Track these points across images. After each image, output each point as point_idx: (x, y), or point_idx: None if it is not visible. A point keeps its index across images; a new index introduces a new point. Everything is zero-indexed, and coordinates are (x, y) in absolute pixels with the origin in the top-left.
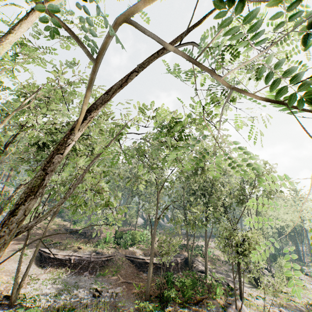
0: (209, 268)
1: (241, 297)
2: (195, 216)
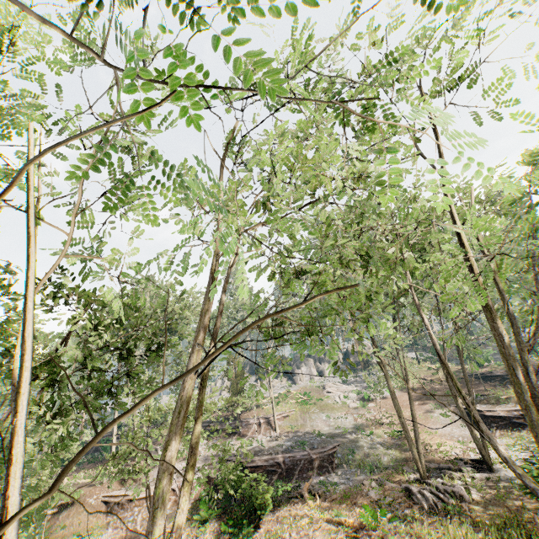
0: None
1: None
2: None
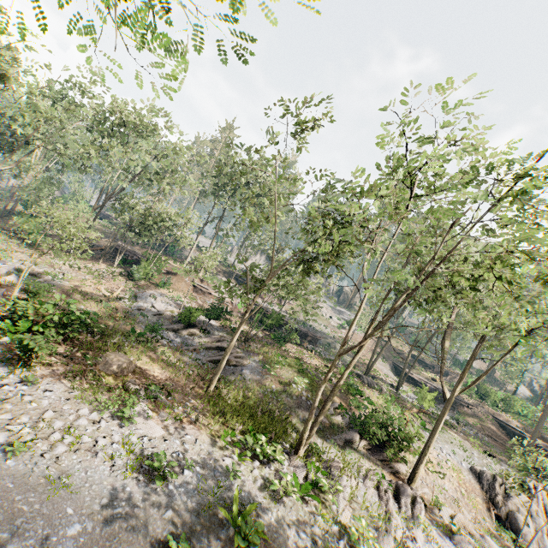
0: None
1: None
2: None
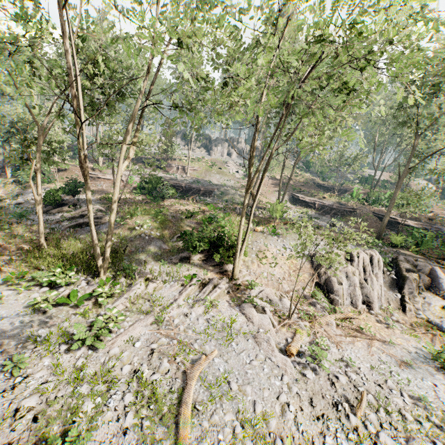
0: None
1: None
2: None
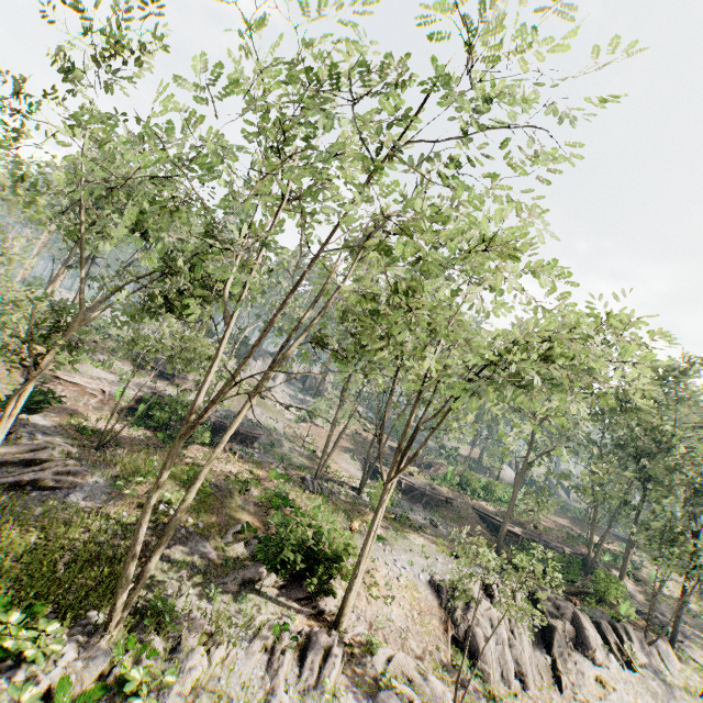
0: (634, 594)
1: (670, 639)
2: (593, 477)
